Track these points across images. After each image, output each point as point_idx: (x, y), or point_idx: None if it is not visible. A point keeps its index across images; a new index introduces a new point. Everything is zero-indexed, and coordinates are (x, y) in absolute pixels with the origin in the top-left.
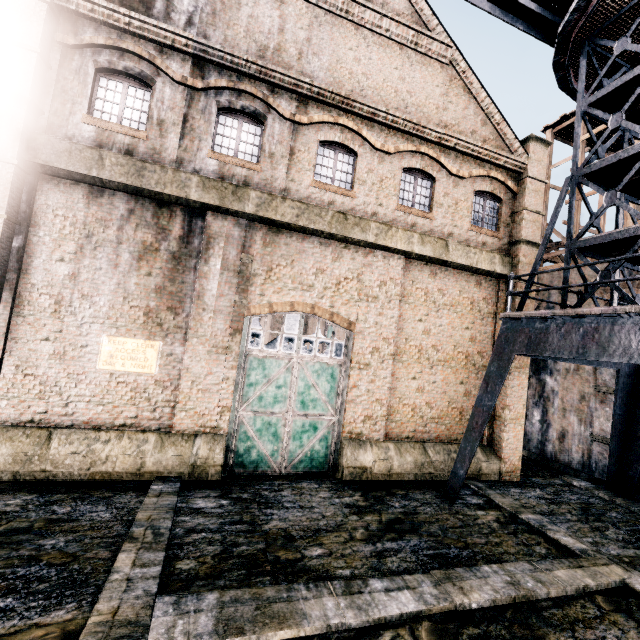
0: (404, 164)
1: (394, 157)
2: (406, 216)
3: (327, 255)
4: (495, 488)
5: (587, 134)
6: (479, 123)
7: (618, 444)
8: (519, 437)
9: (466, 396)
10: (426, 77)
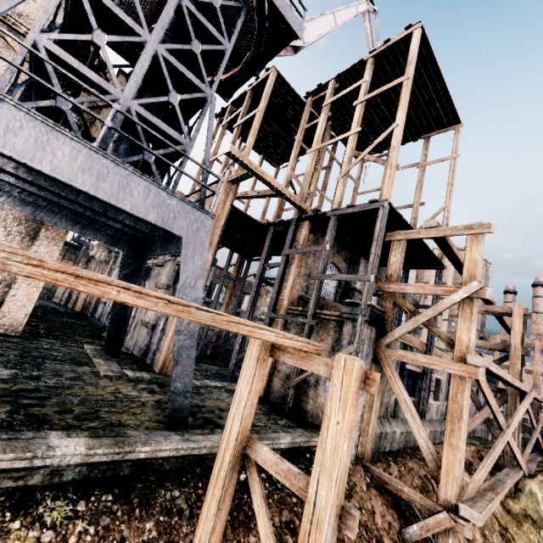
0: None
1: None
2: None
3: None
4: None
5: (225, 121)
6: None
7: (120, 313)
8: (32, 297)
9: None
10: None
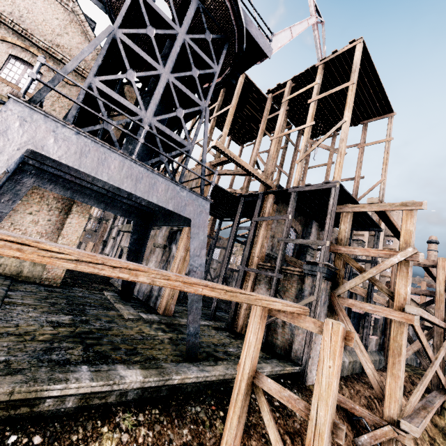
0: (12, 52)
1: (3, 43)
2: (3, 85)
3: None
4: (18, 282)
5: None
6: (90, 57)
7: None
8: None
9: (33, 223)
10: (48, 9)
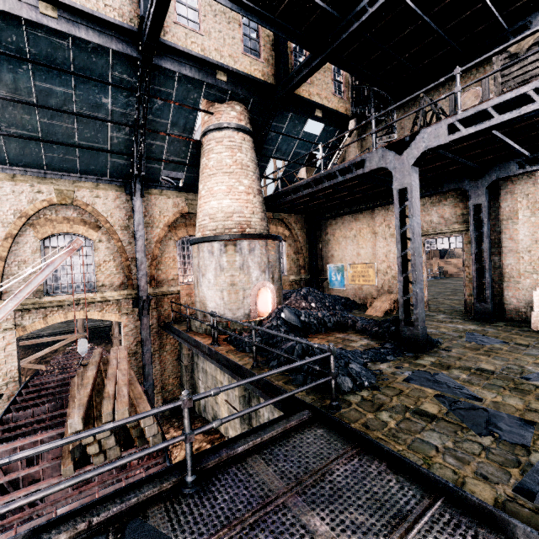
0: None
1: None
2: None
3: (56, 253)
4: None
5: None
6: None
7: None
8: None
9: None
10: None
